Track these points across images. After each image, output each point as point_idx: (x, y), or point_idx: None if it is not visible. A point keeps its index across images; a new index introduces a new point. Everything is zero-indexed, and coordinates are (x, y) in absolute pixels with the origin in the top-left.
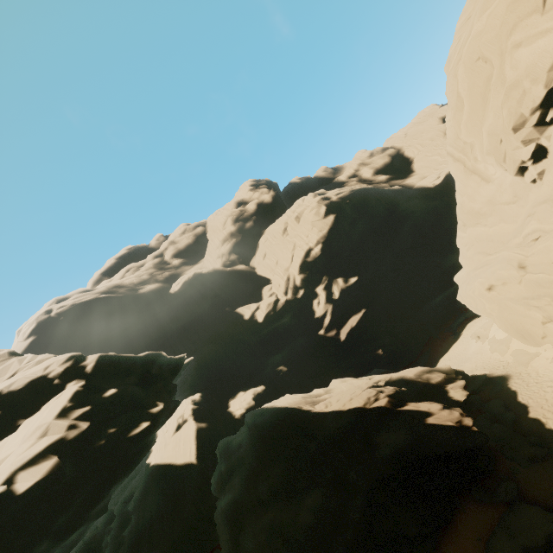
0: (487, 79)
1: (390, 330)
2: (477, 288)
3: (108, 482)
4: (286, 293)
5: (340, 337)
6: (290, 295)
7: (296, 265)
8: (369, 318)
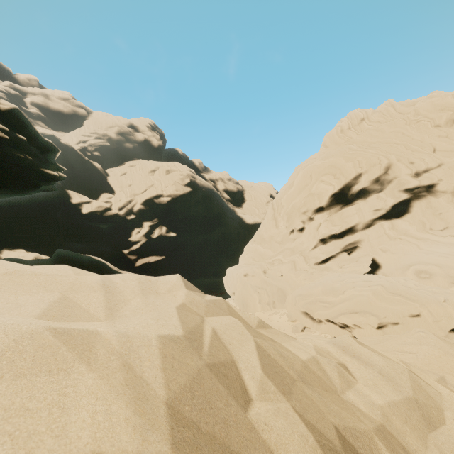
0: (306, 185)
1: None
2: (241, 271)
3: (5, 182)
4: (121, 209)
5: (136, 263)
6: (123, 213)
7: (145, 197)
8: (163, 264)
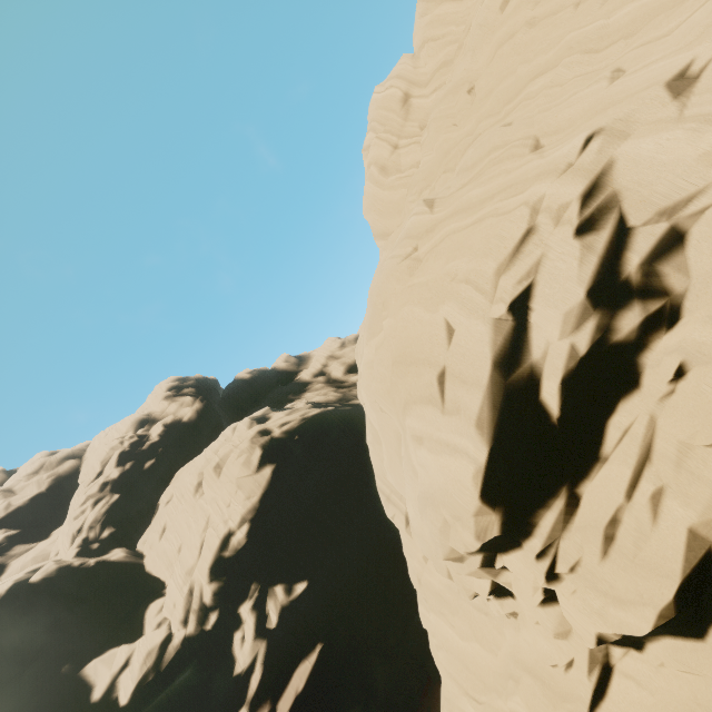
0: (397, 437)
1: (367, 675)
2: None
3: None
4: (186, 621)
5: None
6: (193, 627)
7: (204, 567)
8: (330, 657)
